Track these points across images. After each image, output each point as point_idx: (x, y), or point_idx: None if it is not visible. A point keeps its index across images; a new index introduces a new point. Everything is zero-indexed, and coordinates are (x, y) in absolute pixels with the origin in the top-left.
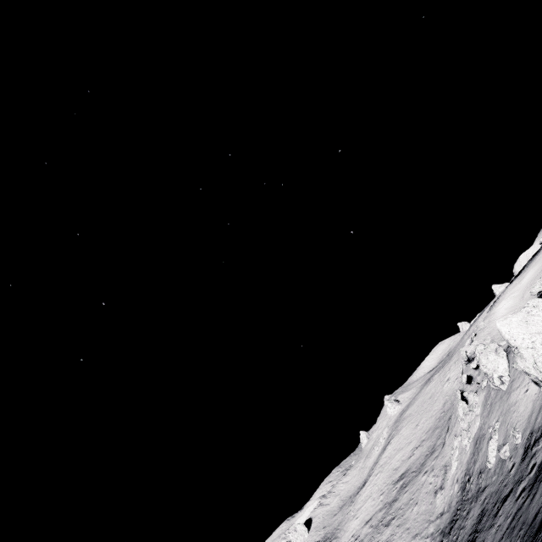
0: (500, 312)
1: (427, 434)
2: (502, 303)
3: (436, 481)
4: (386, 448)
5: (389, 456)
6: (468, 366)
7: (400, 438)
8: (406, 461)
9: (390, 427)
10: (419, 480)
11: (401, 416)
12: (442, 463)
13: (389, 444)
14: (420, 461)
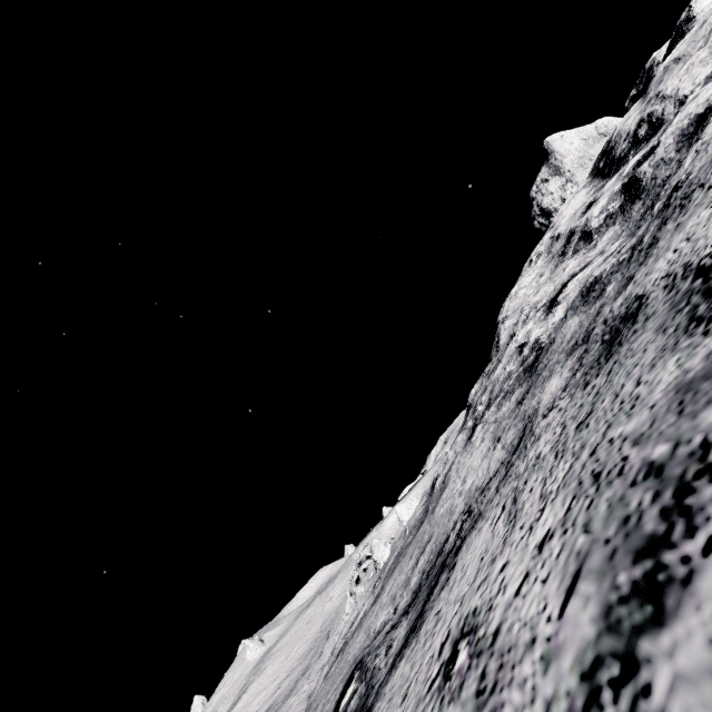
0: (388, 525)
1: (300, 660)
2: (391, 517)
3: (311, 686)
4: (240, 699)
5: (245, 704)
6: (358, 570)
7: (263, 678)
8: (270, 699)
9: (247, 675)
10: (288, 703)
11: (267, 655)
12: (320, 666)
13: (246, 691)
14: (289, 688)
